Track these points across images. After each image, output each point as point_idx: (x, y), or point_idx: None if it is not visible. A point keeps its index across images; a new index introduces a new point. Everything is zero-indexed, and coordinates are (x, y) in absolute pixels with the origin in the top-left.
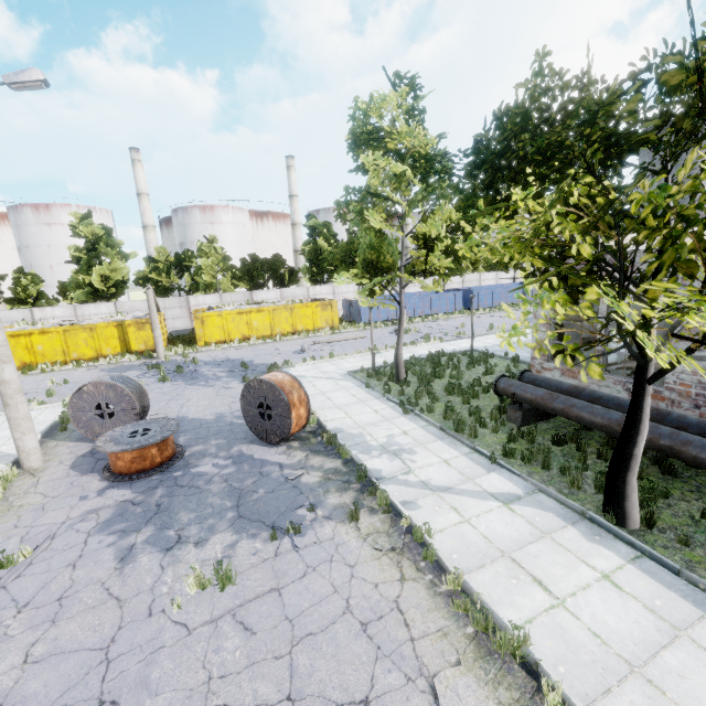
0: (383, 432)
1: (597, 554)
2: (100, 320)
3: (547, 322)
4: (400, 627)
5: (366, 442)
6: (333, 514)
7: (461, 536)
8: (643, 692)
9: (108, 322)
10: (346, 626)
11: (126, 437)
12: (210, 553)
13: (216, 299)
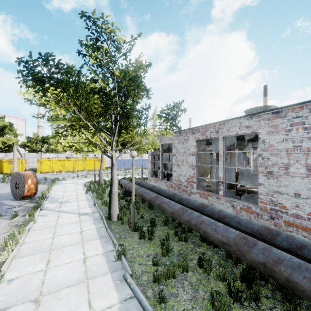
0: (68, 198)
1: (89, 226)
2: None
3: (151, 162)
4: None
5: (57, 200)
6: (9, 217)
7: (48, 222)
8: (43, 255)
9: None
10: None
11: None
12: None
13: (55, 155)
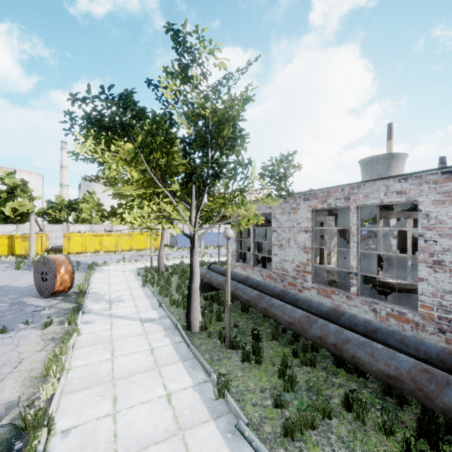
0: (119, 294)
1: (161, 341)
2: None
3: (235, 239)
4: (11, 368)
5: (103, 298)
6: (39, 326)
7: (98, 334)
8: (105, 388)
9: (3, 235)
10: None
11: None
12: None
13: (88, 228)
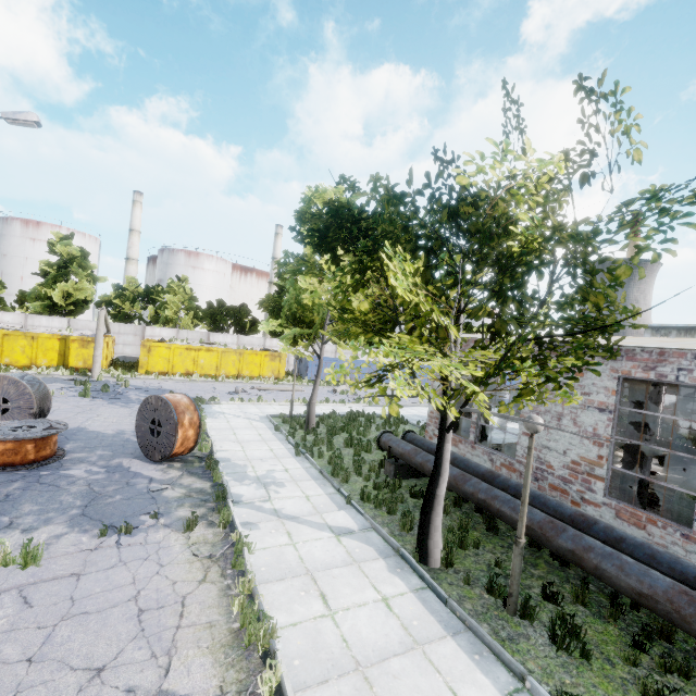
0: (266, 467)
1: (389, 582)
2: (46, 331)
3: (440, 393)
4: (175, 616)
5: (245, 472)
6: (174, 523)
7: (280, 555)
8: (355, 685)
9: (53, 334)
10: (125, 610)
11: (7, 429)
12: (32, 539)
13: (173, 333)
